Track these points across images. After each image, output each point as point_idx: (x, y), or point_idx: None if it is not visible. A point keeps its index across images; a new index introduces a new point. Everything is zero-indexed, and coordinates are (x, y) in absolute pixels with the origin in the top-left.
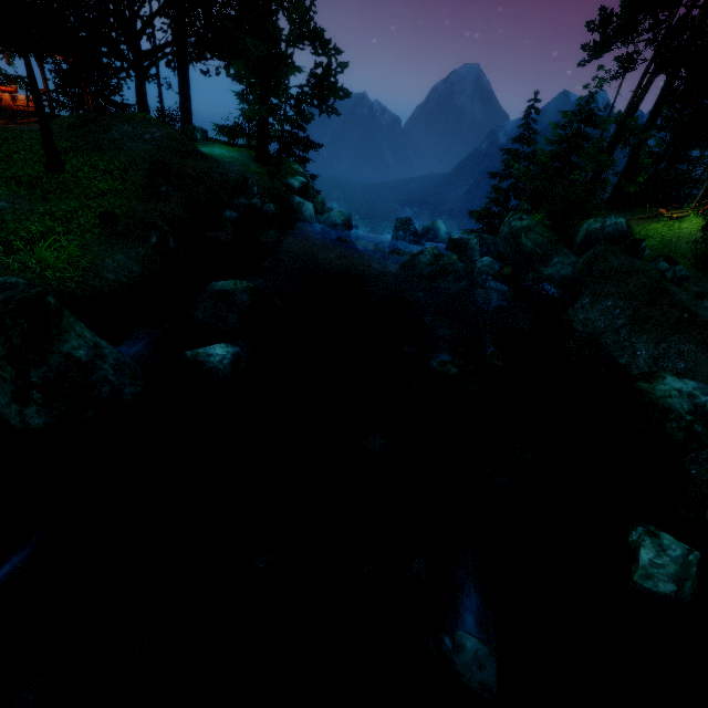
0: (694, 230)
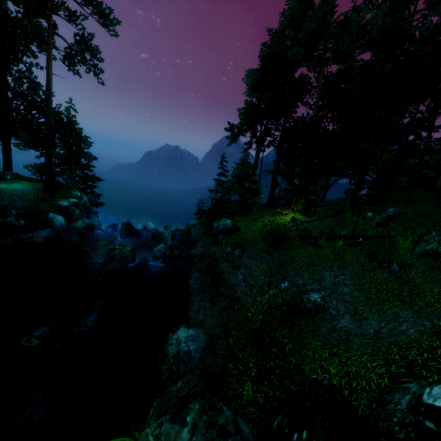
0: (288, 221)
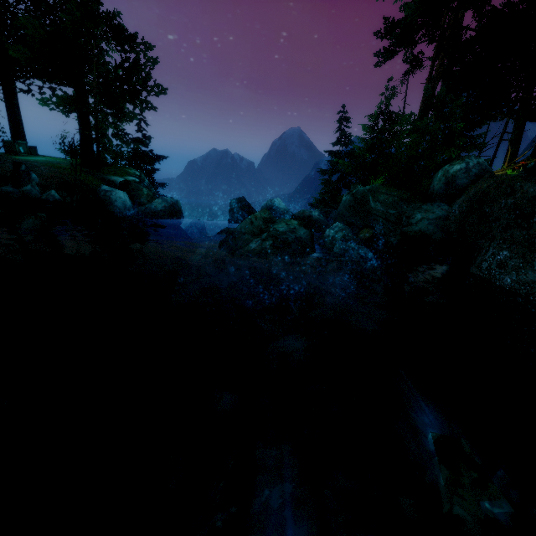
0: None
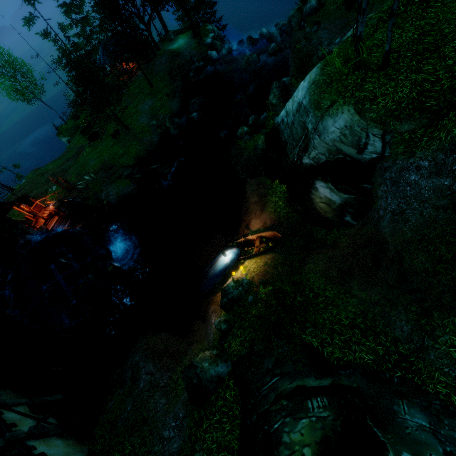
0: None
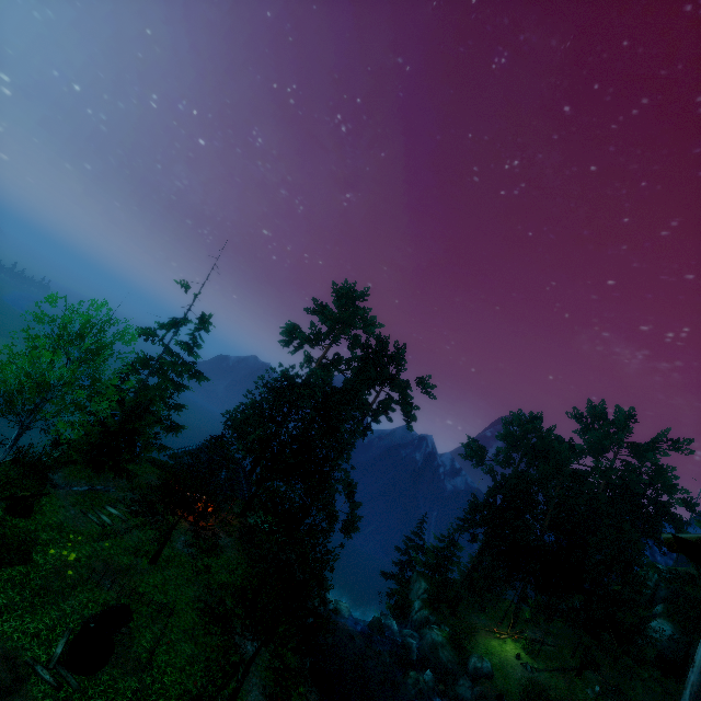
0: (513, 655)
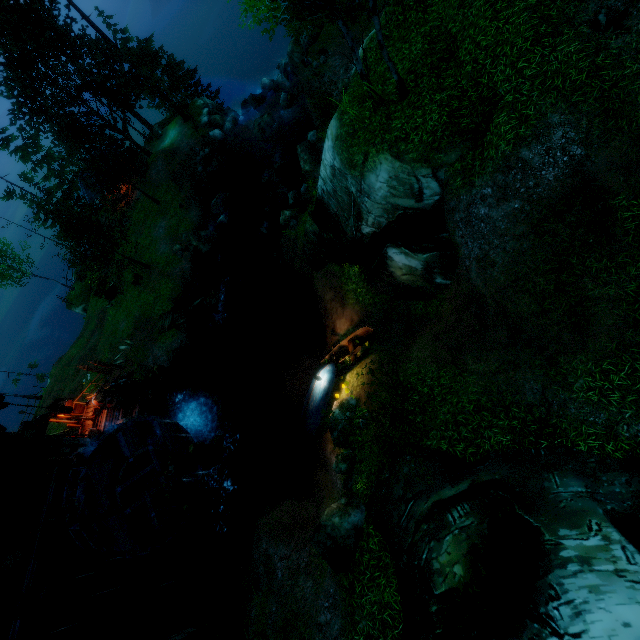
0: None
